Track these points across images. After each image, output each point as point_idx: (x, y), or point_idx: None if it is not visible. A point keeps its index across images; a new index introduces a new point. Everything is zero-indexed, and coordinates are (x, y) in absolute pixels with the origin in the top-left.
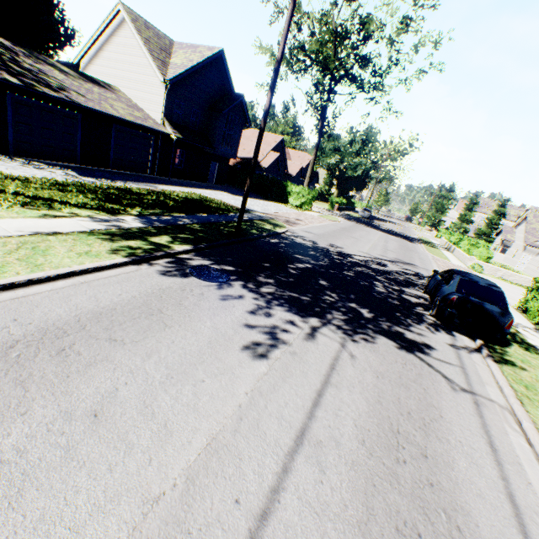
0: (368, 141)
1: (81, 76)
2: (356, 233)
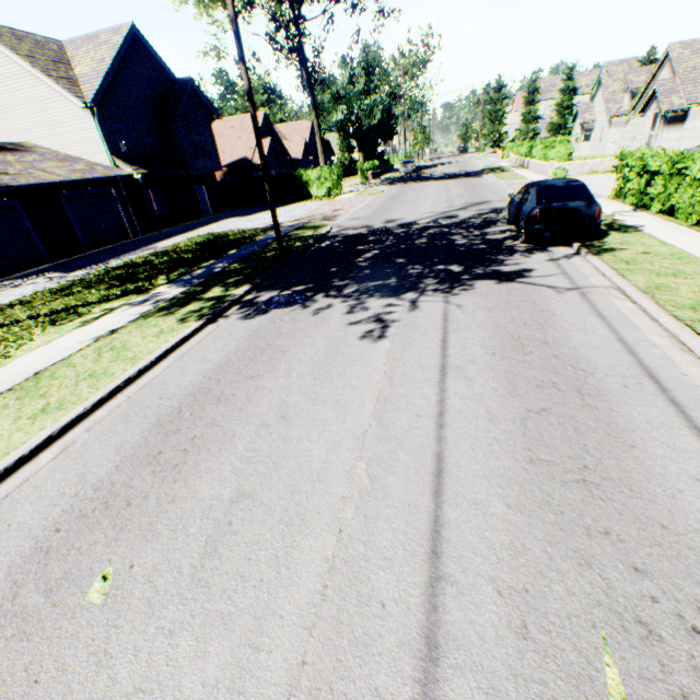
0: (371, 67)
1: None
2: (409, 196)
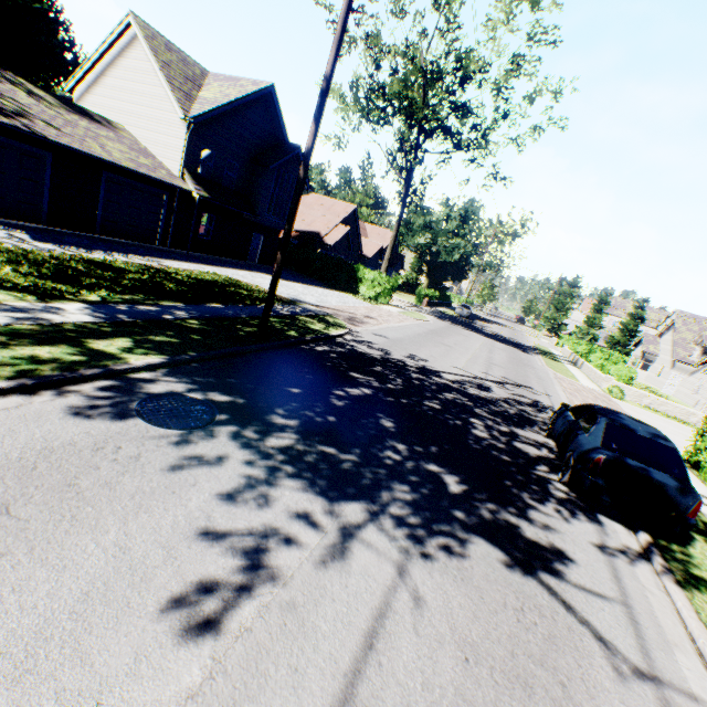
0: (468, 217)
1: (64, 104)
2: (450, 338)
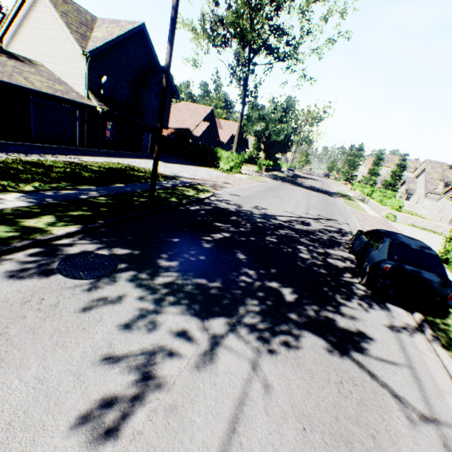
0: (288, 109)
1: None
2: (281, 192)
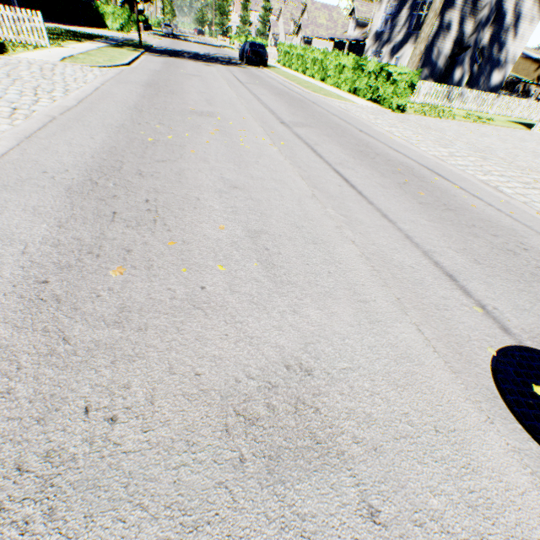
0: None
1: None
2: (184, 45)
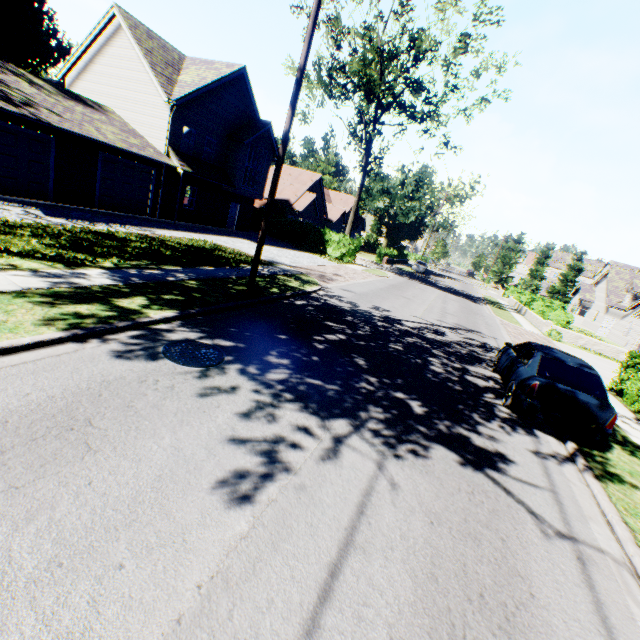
0: (422, 182)
1: (61, 91)
2: (408, 292)
